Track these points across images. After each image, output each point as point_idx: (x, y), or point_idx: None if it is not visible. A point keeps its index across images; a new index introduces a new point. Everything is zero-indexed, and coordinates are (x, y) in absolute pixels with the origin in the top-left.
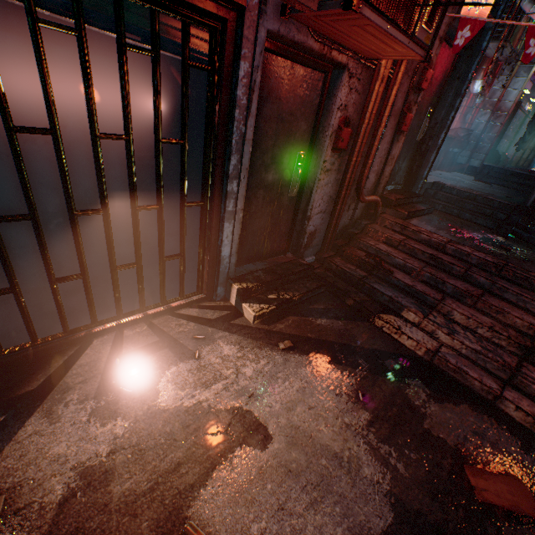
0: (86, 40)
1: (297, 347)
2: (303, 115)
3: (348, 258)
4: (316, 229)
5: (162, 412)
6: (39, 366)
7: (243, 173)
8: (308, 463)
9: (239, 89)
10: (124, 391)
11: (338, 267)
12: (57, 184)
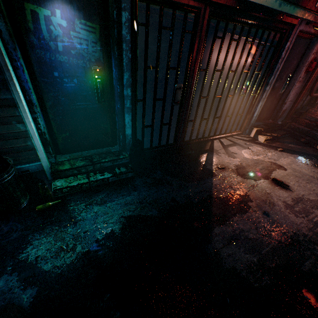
0: (253, 44)
1: (284, 151)
2: (296, 58)
3: (299, 123)
4: (286, 109)
5: (248, 159)
6: (204, 145)
7: (272, 83)
8: (302, 176)
9: (283, 52)
10: (233, 153)
11: (295, 126)
12: (213, 88)
